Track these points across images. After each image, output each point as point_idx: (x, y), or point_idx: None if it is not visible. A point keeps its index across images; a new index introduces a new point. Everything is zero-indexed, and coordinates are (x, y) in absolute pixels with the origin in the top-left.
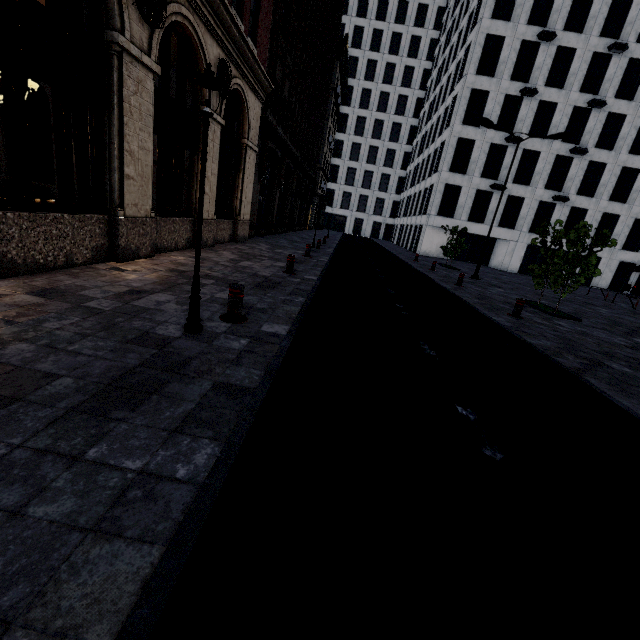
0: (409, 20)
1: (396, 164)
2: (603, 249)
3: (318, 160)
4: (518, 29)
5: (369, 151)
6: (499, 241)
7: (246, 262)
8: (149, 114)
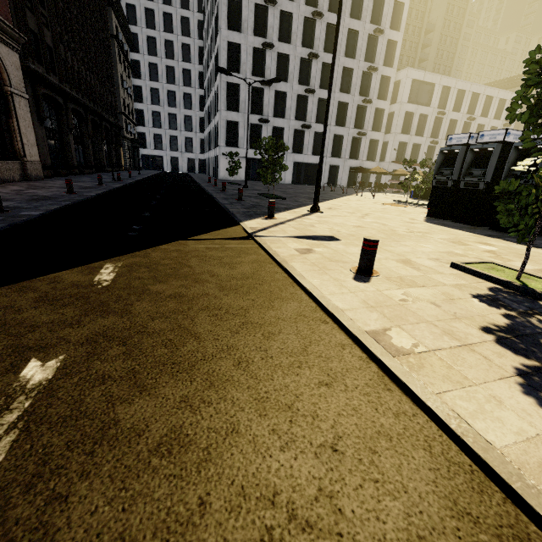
0: None
1: (194, 106)
2: (339, 160)
3: (116, 105)
4: None
5: (168, 95)
6: None
7: (31, 190)
8: None
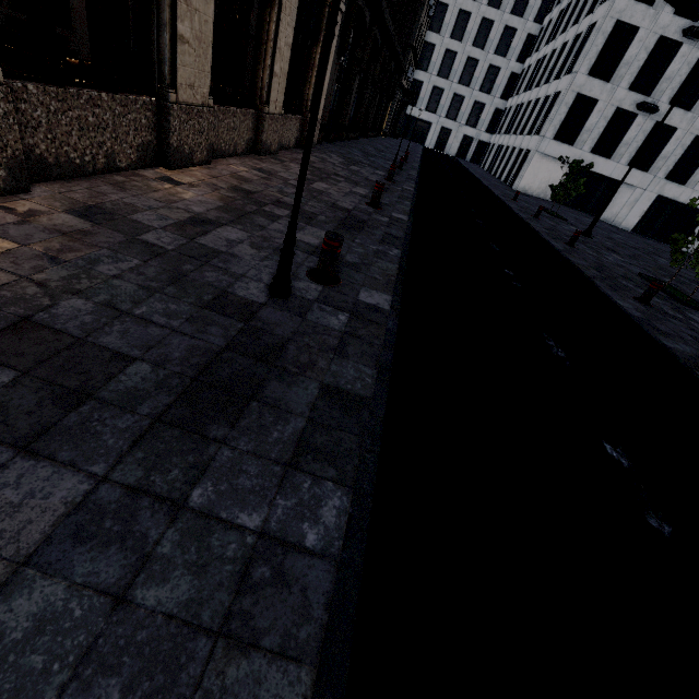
0: None
1: (512, 52)
2: None
3: (411, 33)
4: None
5: (480, 26)
6: (621, 186)
7: (320, 183)
8: None
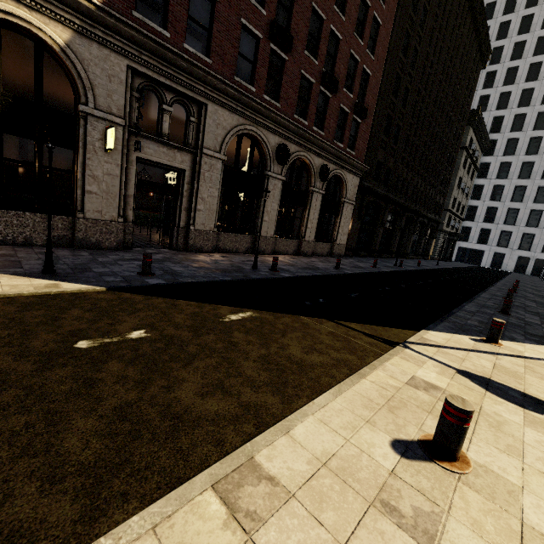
0: None
1: None
2: None
3: (442, 204)
4: None
5: (514, 190)
6: None
7: (318, 262)
8: (278, 196)
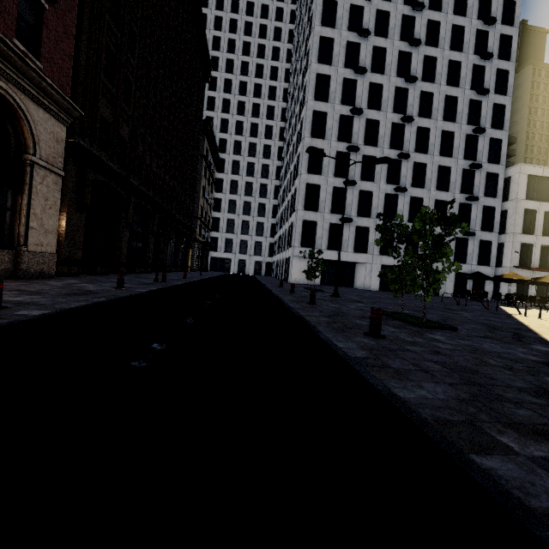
0: (262, 115)
1: (267, 214)
2: (440, 263)
3: (193, 210)
4: (335, 107)
5: (244, 205)
6: (358, 265)
7: None
8: None
